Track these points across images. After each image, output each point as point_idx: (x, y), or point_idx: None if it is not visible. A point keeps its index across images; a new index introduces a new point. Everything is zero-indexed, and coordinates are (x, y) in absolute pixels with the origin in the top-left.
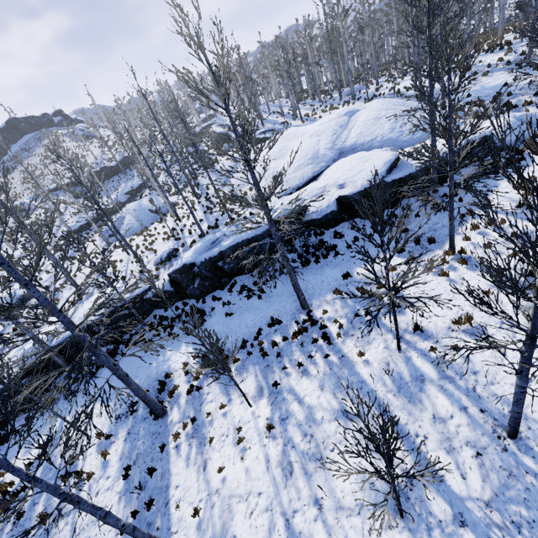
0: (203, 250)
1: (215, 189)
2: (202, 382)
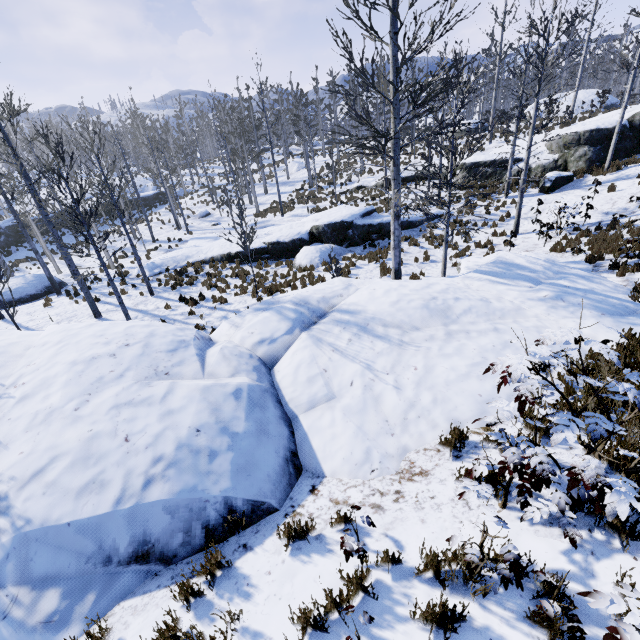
0: (6, 222)
1: (2, 205)
2: (19, 265)
